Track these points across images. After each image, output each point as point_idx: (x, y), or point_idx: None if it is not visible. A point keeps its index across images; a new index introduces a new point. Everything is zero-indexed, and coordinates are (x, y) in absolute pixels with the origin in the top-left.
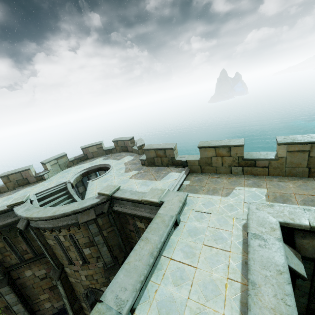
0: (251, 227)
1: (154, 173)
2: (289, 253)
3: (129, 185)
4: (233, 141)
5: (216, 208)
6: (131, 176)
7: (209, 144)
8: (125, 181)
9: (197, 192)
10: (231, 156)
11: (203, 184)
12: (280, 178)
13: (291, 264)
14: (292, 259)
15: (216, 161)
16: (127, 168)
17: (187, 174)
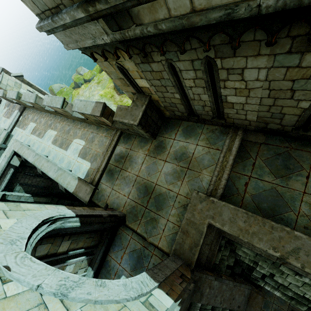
0: (7, 152)
1: (11, 110)
2: (16, 160)
3: (0, 123)
4: (14, 95)
5: (18, 138)
6: (4, 114)
7: (9, 95)
8: (0, 119)
9: (19, 127)
10: (22, 102)
11: (24, 120)
12: (45, 115)
13: (13, 163)
14: (16, 162)
15: (23, 104)
16: (6, 103)
17: (21, 111)
